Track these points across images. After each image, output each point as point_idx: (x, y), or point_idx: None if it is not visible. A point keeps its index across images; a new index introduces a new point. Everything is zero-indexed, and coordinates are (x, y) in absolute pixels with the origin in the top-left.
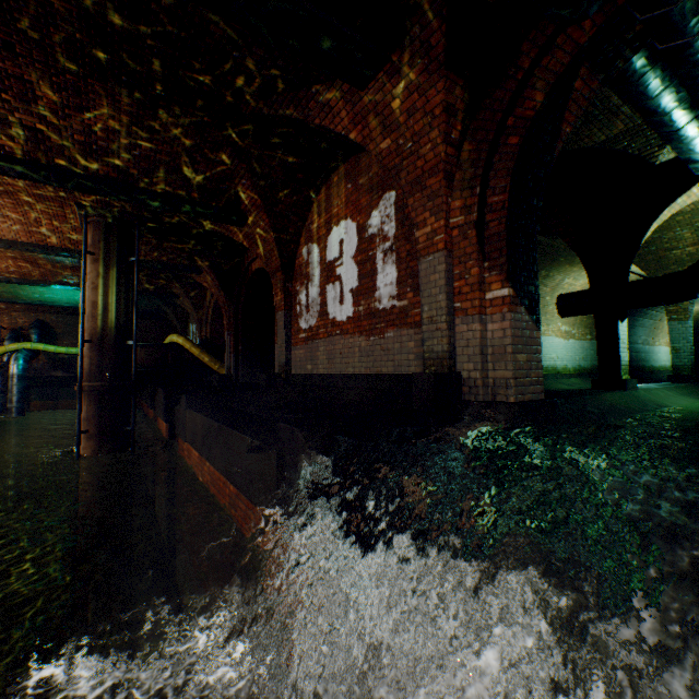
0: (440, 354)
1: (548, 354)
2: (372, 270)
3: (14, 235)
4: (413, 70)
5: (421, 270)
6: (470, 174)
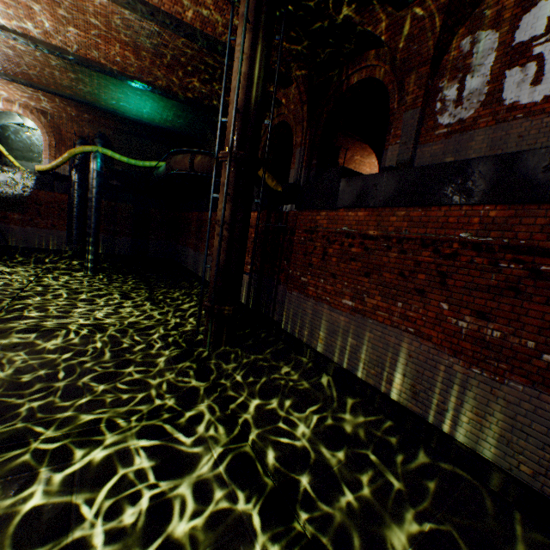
0: None
1: None
2: None
3: None
4: None
5: None
6: None
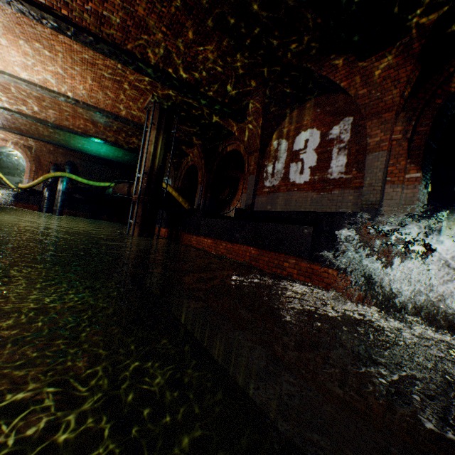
0: (373, 202)
1: None
2: (328, 157)
3: (105, 106)
4: (396, 58)
5: (368, 159)
6: (409, 114)
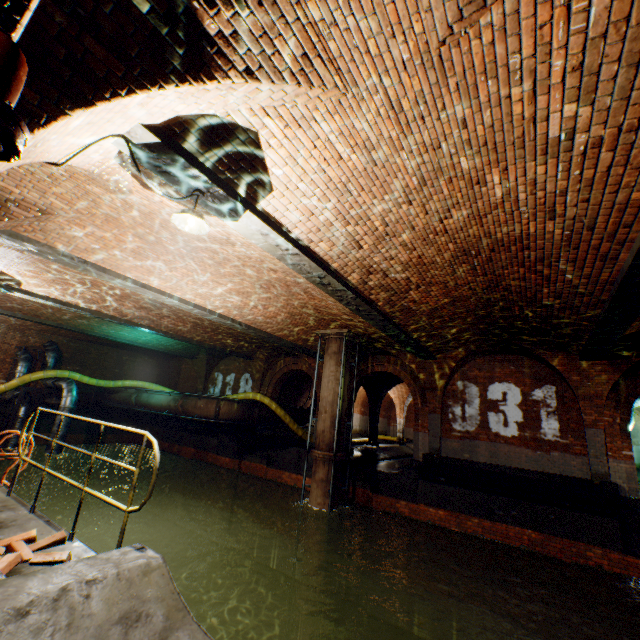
0: (603, 473)
1: None
2: (537, 417)
3: (267, 327)
4: (607, 367)
5: (586, 432)
6: (613, 403)
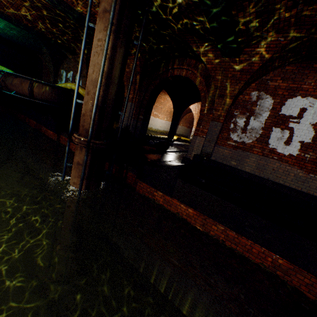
0: None
1: None
2: None
3: None
4: None
5: None
6: None
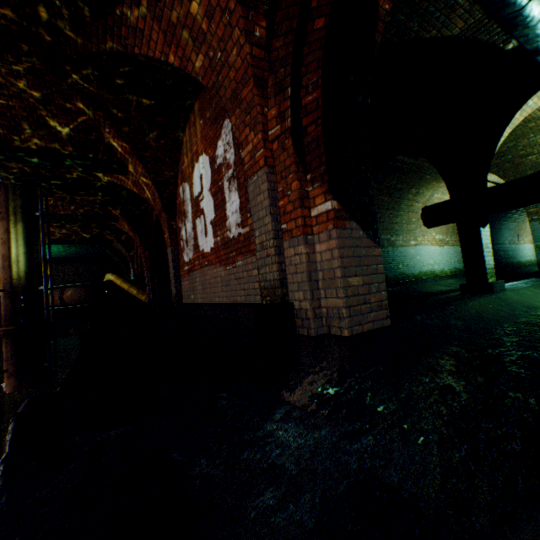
0: (272, 283)
1: (426, 260)
2: (223, 200)
3: None
4: None
5: (249, 192)
6: (280, 75)
